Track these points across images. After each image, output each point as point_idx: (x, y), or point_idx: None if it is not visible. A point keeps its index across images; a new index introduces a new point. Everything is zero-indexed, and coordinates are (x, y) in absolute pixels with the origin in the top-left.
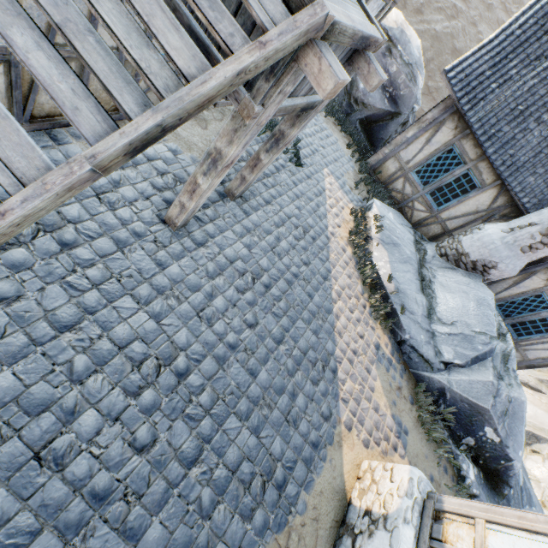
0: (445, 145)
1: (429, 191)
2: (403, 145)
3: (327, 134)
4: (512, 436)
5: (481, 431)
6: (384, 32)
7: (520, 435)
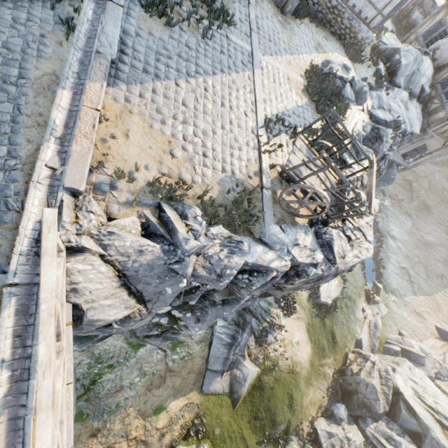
0: (438, 20)
1: (425, 43)
2: (420, 26)
3: (388, 23)
4: (405, 57)
5: (394, 58)
6: (433, 0)
7: (409, 59)
